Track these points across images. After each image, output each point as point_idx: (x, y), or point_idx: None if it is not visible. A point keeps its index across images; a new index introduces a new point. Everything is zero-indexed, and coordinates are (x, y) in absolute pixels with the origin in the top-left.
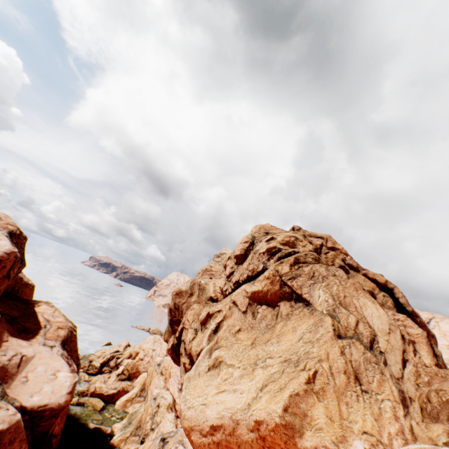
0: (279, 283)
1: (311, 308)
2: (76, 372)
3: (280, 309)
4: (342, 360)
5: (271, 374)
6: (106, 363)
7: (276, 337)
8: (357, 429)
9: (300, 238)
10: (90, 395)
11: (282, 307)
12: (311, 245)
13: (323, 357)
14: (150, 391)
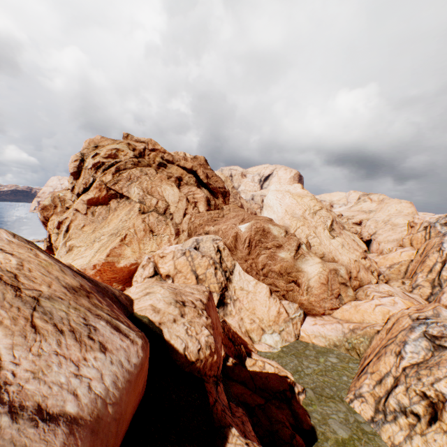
0: (106, 190)
1: (131, 200)
2: None
3: (111, 205)
4: (143, 225)
5: (103, 243)
6: None
7: (108, 223)
8: (148, 252)
9: (122, 148)
10: None
11: (112, 204)
12: (132, 153)
13: (131, 227)
14: None
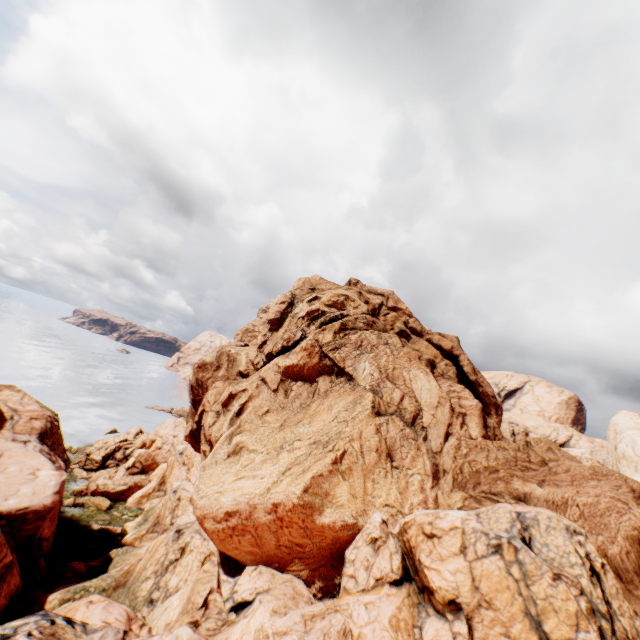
0: (319, 355)
1: (354, 383)
2: (63, 470)
3: (319, 385)
4: (376, 439)
5: (297, 457)
6: (111, 456)
7: (309, 417)
8: (379, 503)
9: (353, 297)
10: (92, 494)
11: (321, 383)
12: (365, 306)
13: (356, 436)
14: (170, 484)
